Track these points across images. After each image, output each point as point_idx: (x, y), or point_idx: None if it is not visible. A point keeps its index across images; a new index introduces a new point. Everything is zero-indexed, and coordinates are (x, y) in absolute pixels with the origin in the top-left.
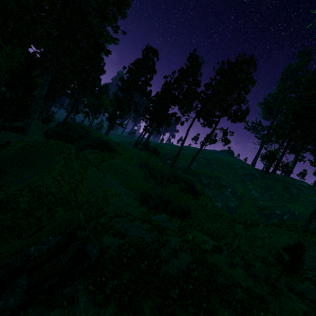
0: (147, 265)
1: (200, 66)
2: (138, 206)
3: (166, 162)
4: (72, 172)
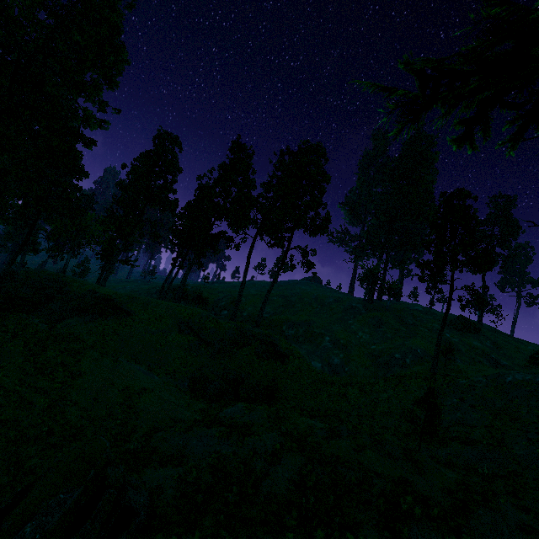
0: (238, 492)
1: (250, 160)
2: (190, 402)
3: (221, 313)
4: (49, 368)
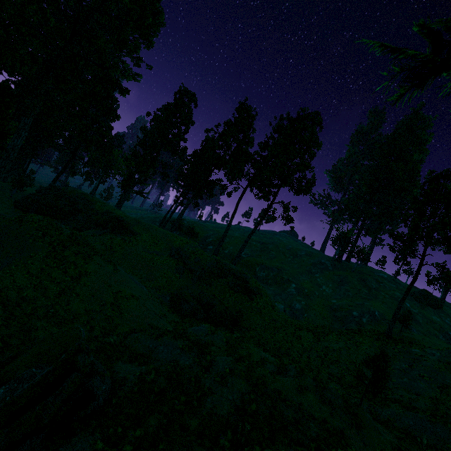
0: (185, 401)
1: (252, 120)
2: (168, 314)
3: (207, 247)
4: (64, 264)
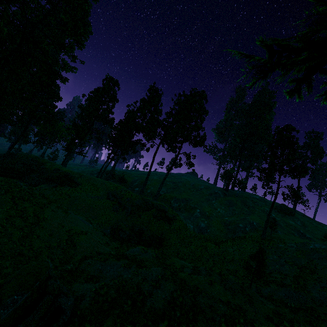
0: (131, 304)
1: (160, 97)
2: (110, 242)
3: (134, 189)
4: (25, 213)
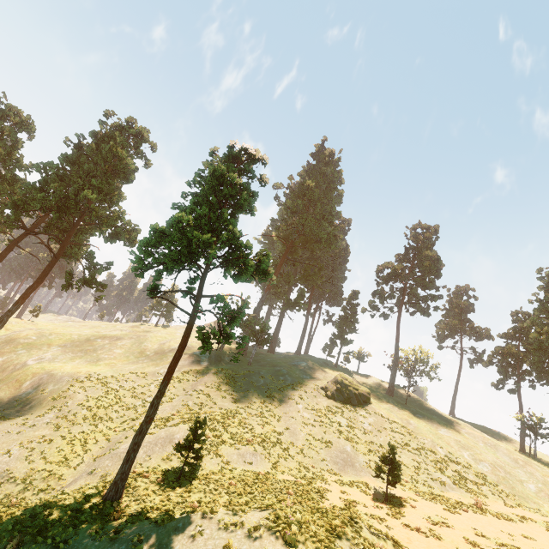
0: None
1: (19, 127)
2: None
3: None
4: None
